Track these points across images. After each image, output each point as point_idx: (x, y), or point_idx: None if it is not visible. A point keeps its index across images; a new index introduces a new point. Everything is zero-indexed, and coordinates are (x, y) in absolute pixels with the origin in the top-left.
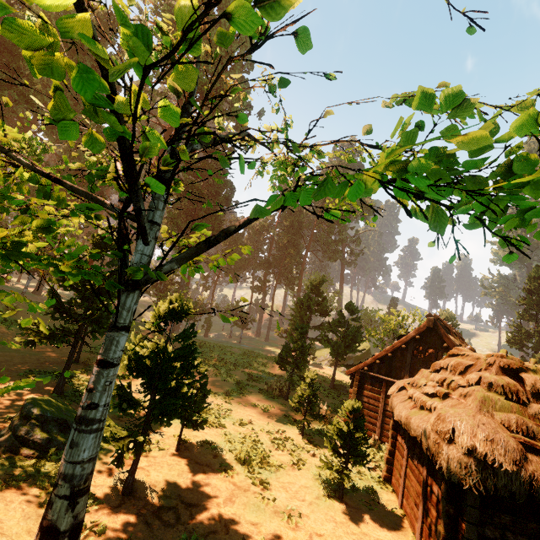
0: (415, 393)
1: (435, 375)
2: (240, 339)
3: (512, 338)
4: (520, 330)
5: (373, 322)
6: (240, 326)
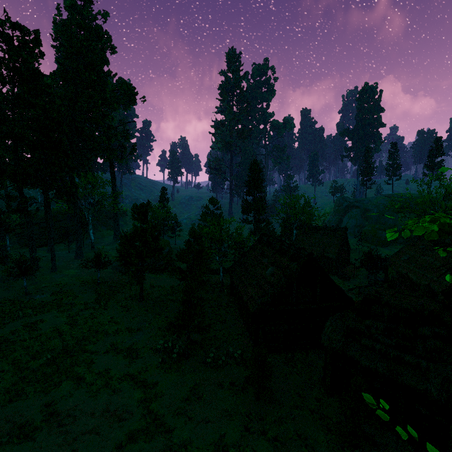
0: (376, 345)
1: (374, 323)
2: (26, 290)
3: (244, 209)
4: (247, 203)
5: (159, 216)
6: (18, 276)
